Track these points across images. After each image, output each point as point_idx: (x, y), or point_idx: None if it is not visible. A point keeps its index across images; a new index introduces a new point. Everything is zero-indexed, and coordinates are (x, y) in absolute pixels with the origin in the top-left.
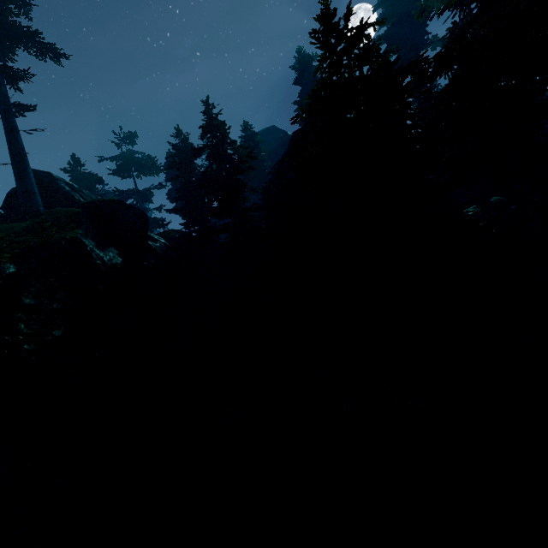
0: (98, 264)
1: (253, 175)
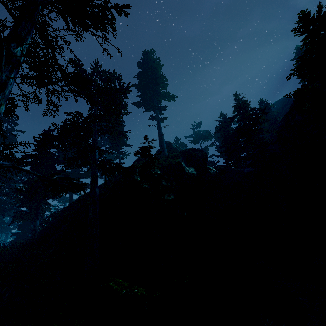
0: (187, 172)
1: (267, 125)
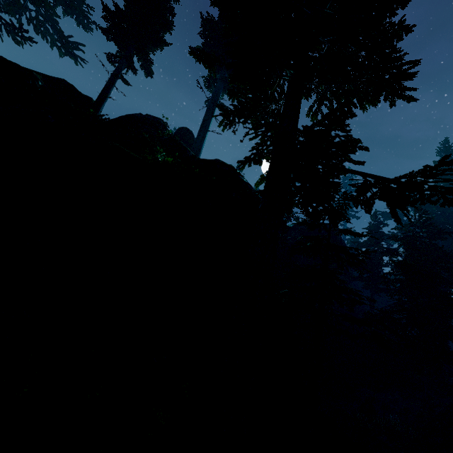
0: None
1: None
